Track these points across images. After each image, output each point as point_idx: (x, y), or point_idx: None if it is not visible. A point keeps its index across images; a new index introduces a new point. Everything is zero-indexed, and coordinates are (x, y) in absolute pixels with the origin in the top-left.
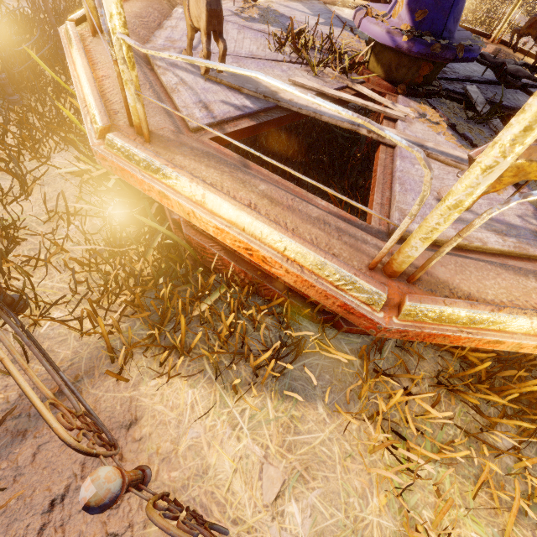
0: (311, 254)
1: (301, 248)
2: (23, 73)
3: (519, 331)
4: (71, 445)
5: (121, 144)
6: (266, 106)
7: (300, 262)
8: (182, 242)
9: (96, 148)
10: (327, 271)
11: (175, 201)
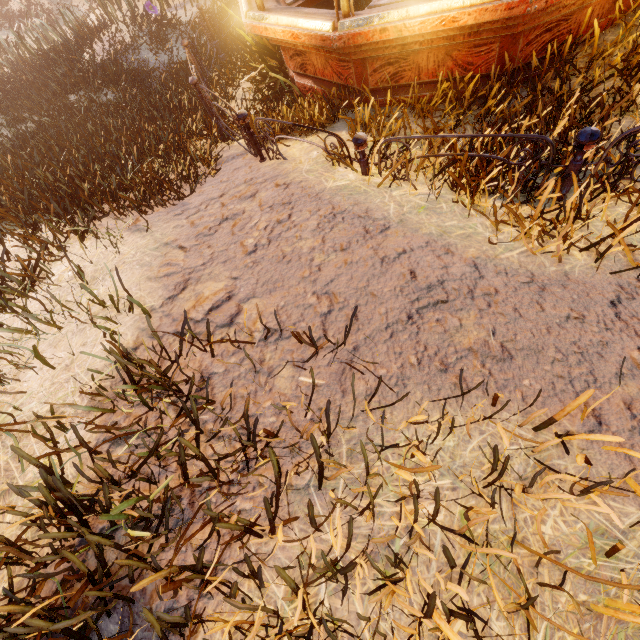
0: (309, 21)
1: (306, 20)
2: (226, 44)
3: (395, 21)
4: (236, 112)
5: (252, 14)
6: None
7: (308, 28)
8: (293, 86)
9: (244, 22)
10: (315, 25)
11: (269, 29)
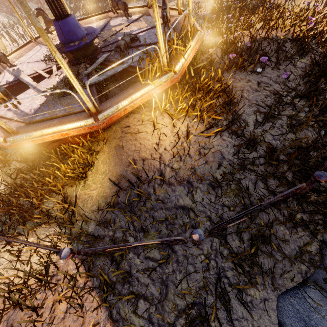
0: None
1: None
2: None
3: None
4: None
5: None
6: (14, 80)
7: None
8: None
9: None
10: None
11: None
